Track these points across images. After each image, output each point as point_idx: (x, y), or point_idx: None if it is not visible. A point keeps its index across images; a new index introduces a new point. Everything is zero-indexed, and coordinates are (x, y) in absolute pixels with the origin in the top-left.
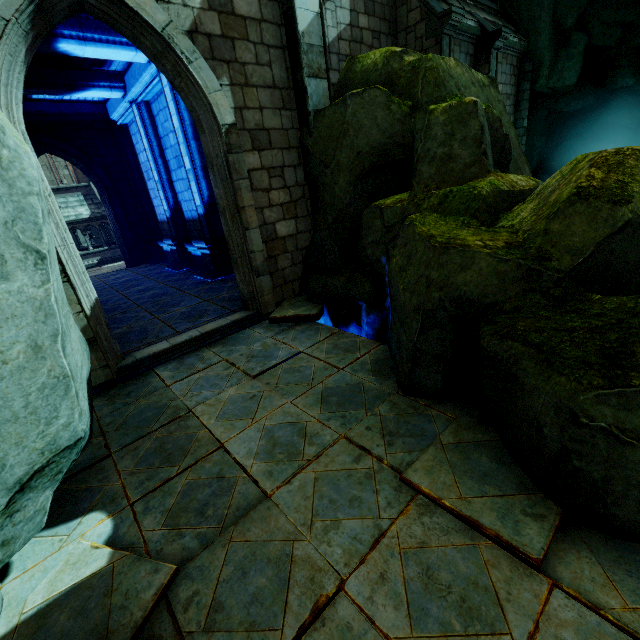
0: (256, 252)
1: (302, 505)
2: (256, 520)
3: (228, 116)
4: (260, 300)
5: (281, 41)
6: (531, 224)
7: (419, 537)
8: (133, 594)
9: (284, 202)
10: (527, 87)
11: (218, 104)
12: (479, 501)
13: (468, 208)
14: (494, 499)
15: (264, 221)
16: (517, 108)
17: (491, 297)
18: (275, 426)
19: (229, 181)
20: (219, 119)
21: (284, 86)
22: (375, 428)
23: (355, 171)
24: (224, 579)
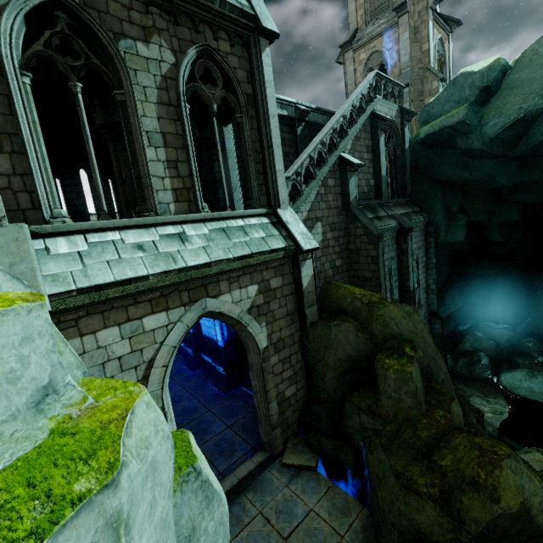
0: (274, 414)
1: None
2: None
3: (264, 343)
4: (274, 446)
5: (292, 290)
6: (452, 480)
7: None
8: None
9: (290, 375)
10: (432, 240)
11: (260, 339)
12: None
13: (414, 443)
14: None
15: (278, 392)
16: (427, 252)
17: (436, 536)
18: None
19: (262, 377)
20: (260, 347)
21: (293, 312)
22: None
23: (338, 370)
24: None
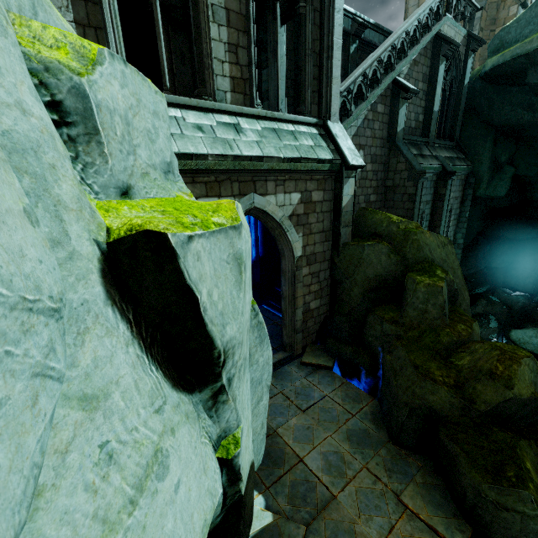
0: (298, 320)
1: (353, 504)
2: (333, 509)
3: (299, 252)
4: (295, 347)
5: (330, 208)
6: (467, 374)
7: (409, 531)
8: (292, 537)
9: (316, 290)
10: (470, 192)
11: (296, 247)
12: (436, 518)
13: (434, 346)
14: (442, 519)
15: (304, 302)
16: (462, 204)
17: (445, 412)
18: (327, 452)
19: (292, 284)
20: (295, 255)
21: (328, 230)
22: (381, 464)
23: (365, 287)
24: (328, 536)
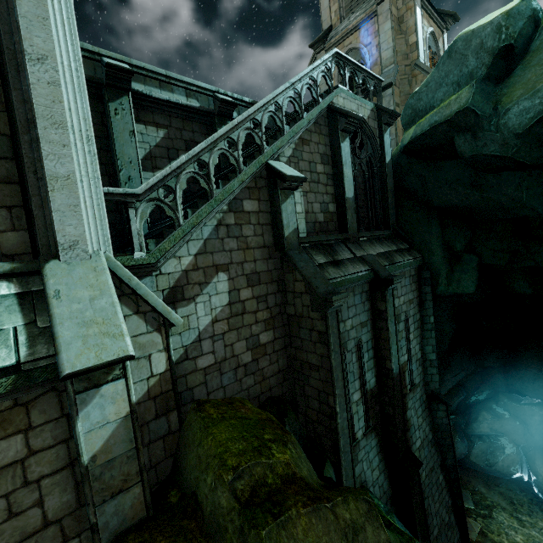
0: None
1: None
2: None
3: None
4: None
5: (68, 456)
6: None
7: None
8: None
9: None
10: (428, 290)
11: None
12: None
13: None
14: None
15: None
16: (422, 306)
17: None
18: None
19: None
20: None
21: (68, 510)
22: None
23: None
24: None
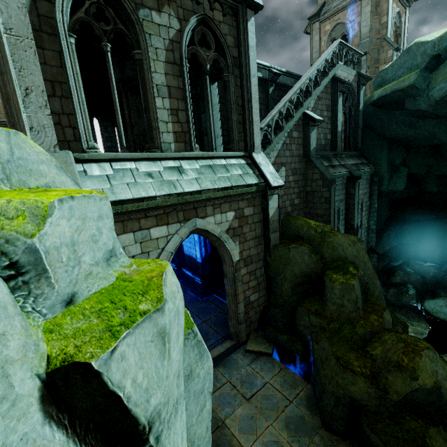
0: (241, 313)
1: None
2: None
3: (237, 257)
4: (240, 336)
5: (260, 218)
6: (380, 364)
7: None
8: None
9: (254, 285)
10: (376, 188)
11: (234, 254)
12: None
13: (352, 337)
14: None
15: (245, 296)
16: (371, 198)
17: (365, 402)
18: (268, 442)
19: (233, 284)
20: (233, 260)
21: (260, 235)
22: None
23: (293, 282)
24: None
